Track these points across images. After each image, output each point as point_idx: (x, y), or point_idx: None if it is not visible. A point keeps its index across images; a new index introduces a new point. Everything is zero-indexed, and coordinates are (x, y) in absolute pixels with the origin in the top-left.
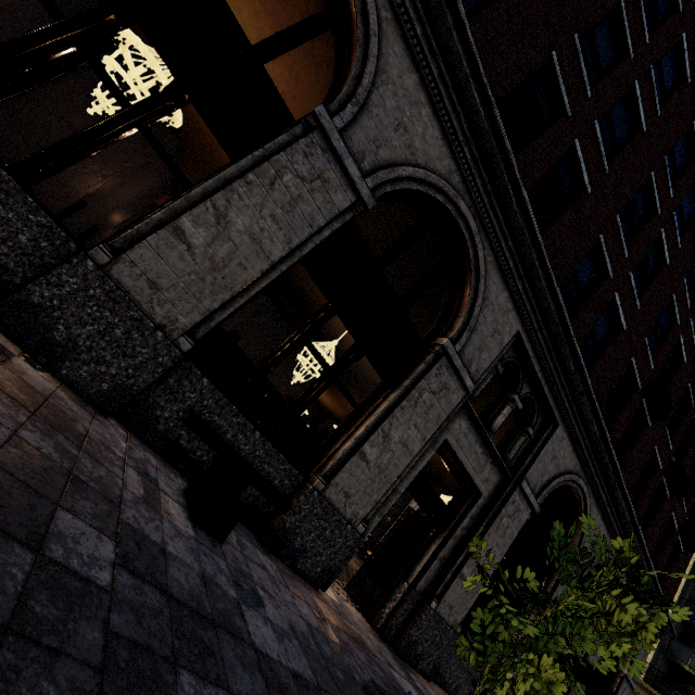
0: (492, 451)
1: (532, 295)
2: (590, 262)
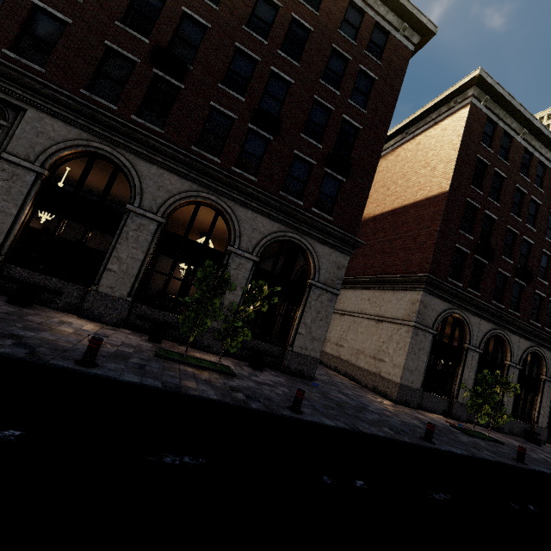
0: None
1: None
2: None
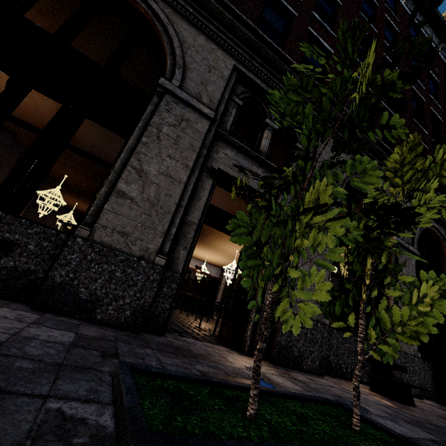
0: None
1: (228, 33)
2: (275, 14)
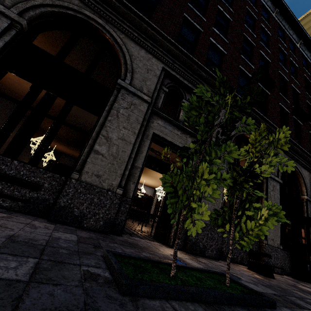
0: (186, 130)
1: (159, 47)
2: (189, 30)
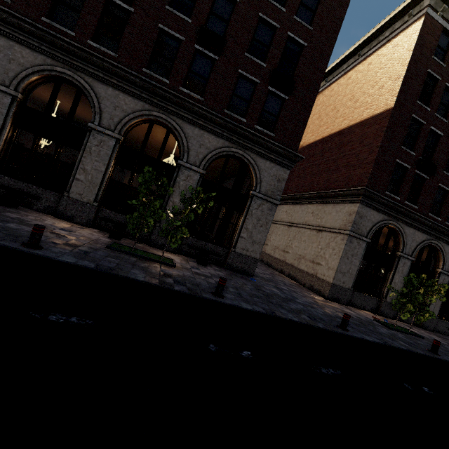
0: None
1: None
2: None
